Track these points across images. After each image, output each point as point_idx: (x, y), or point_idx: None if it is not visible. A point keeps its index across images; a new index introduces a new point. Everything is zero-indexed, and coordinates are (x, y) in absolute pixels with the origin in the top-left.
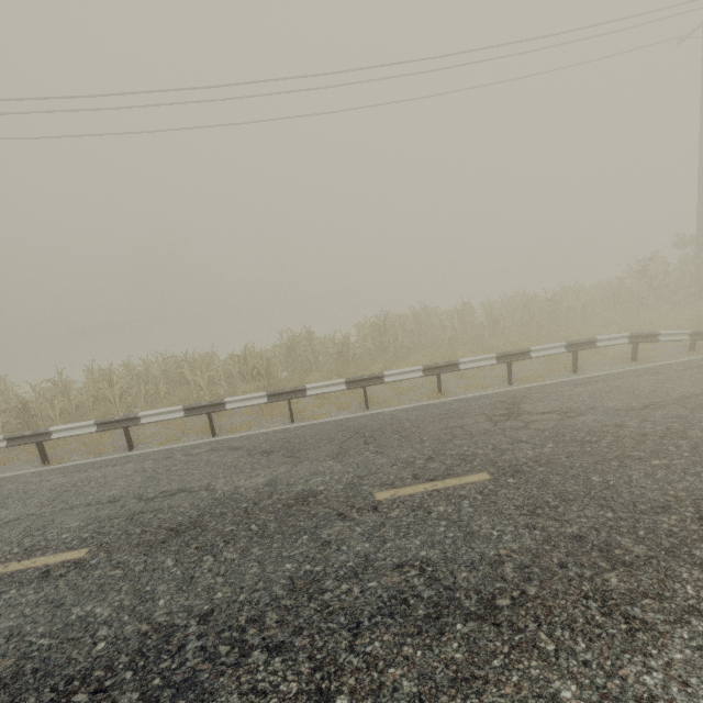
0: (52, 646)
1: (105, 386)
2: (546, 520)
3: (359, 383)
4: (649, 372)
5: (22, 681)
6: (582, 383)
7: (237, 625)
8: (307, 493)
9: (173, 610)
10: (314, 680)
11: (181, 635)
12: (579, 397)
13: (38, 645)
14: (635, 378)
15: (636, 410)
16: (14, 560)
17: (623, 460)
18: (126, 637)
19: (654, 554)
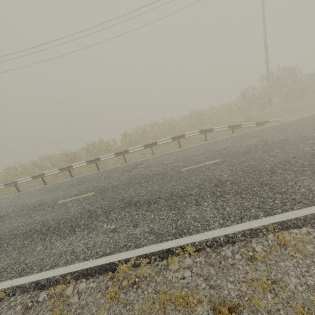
0: None
1: (15, 170)
2: (89, 206)
3: (92, 162)
4: (198, 146)
5: None
6: (171, 154)
7: None
8: (43, 203)
9: None
10: None
11: None
12: (161, 160)
13: None
14: (190, 149)
15: (168, 164)
16: None
17: (135, 184)
18: None
19: (101, 213)
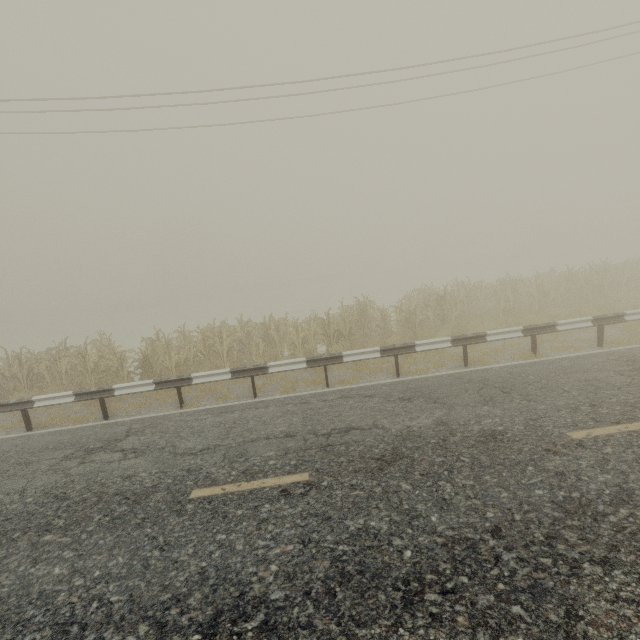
0: (356, 552)
1: (217, 341)
2: None
3: (463, 341)
4: None
5: (355, 580)
6: None
7: (539, 541)
8: (490, 432)
9: (453, 525)
10: None
11: (486, 547)
12: None
13: (341, 550)
14: None
15: None
16: (242, 481)
17: None
18: (428, 547)
19: None
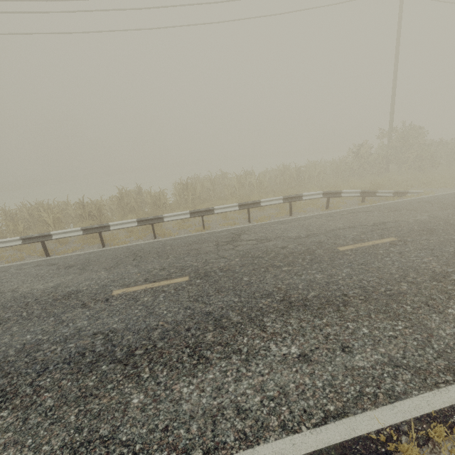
0: None
1: None
2: (199, 303)
3: (147, 222)
4: (327, 216)
5: None
6: (286, 222)
7: None
8: (73, 292)
9: None
10: None
11: None
12: (277, 230)
13: None
14: (317, 219)
15: (300, 238)
16: None
17: (269, 268)
18: None
19: (242, 321)
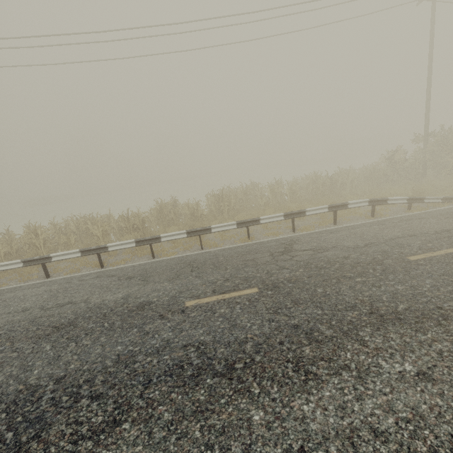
0: None
1: (33, 237)
2: (281, 316)
3: (195, 233)
4: (377, 224)
5: None
6: (335, 231)
7: (77, 384)
8: (145, 303)
9: (41, 376)
10: (113, 415)
11: (42, 391)
12: (330, 240)
13: None
14: (367, 227)
15: (360, 247)
16: None
17: (340, 279)
18: (8, 393)
19: (336, 335)
